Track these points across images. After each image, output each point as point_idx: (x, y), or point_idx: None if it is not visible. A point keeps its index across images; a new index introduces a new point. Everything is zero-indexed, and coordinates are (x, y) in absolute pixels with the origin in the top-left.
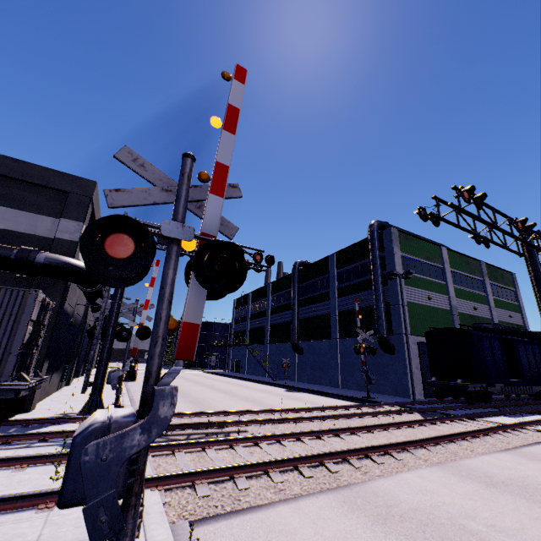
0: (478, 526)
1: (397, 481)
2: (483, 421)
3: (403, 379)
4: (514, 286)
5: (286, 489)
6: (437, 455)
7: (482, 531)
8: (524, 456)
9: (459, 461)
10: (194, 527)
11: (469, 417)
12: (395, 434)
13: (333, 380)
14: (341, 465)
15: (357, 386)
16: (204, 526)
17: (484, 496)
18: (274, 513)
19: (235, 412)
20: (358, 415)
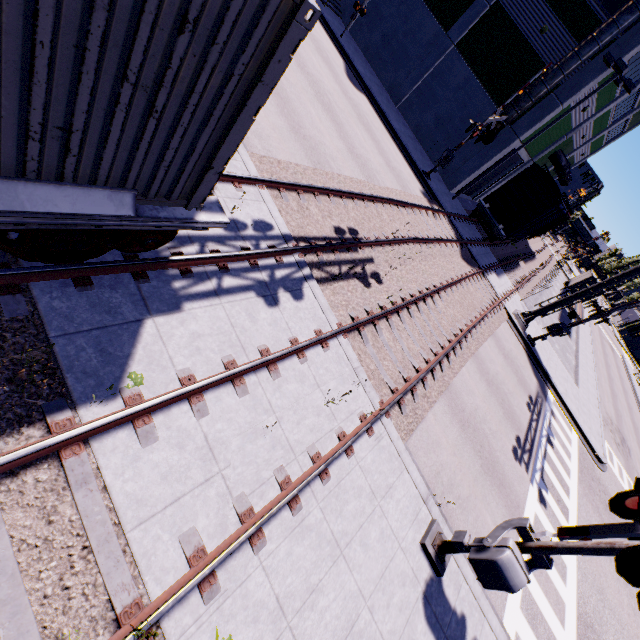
0: (487, 430)
1: (461, 378)
2: (487, 280)
3: (463, 174)
4: (631, 128)
5: (429, 397)
6: (473, 342)
7: (488, 434)
8: (497, 344)
9: (478, 349)
10: (406, 442)
11: (483, 271)
12: (455, 299)
13: (397, 91)
14: (444, 361)
15: (416, 128)
16: (408, 439)
17: (487, 398)
18: (428, 422)
19: (349, 193)
20: (432, 241)
